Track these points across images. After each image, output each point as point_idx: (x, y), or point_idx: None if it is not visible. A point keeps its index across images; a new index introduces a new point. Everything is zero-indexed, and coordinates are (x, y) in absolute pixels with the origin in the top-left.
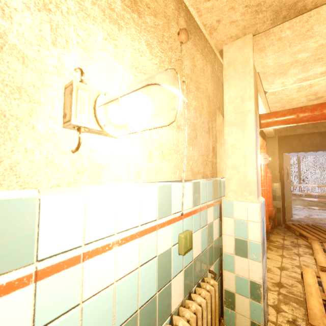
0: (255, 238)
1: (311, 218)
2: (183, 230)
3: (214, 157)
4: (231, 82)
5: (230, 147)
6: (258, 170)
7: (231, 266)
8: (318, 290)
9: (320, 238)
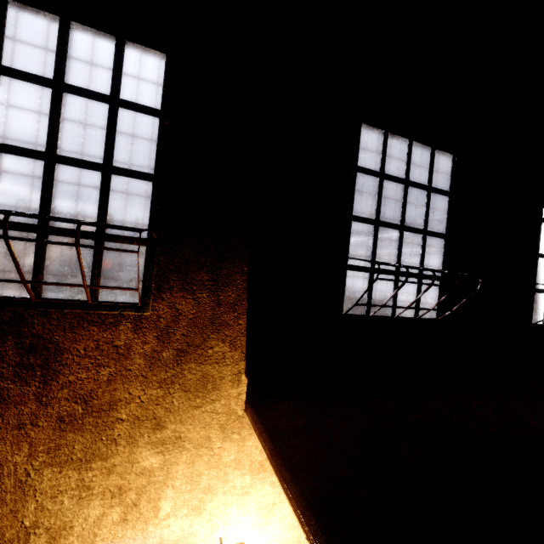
0: None
1: None
2: None
3: None
4: None
5: None
6: None
7: None
8: None
9: None
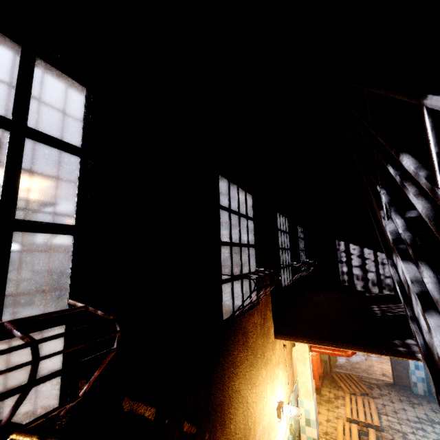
0: (313, 418)
1: (351, 361)
2: (290, 424)
3: (293, 376)
4: None
5: (300, 372)
6: (312, 383)
7: (304, 431)
8: (342, 434)
9: (351, 390)
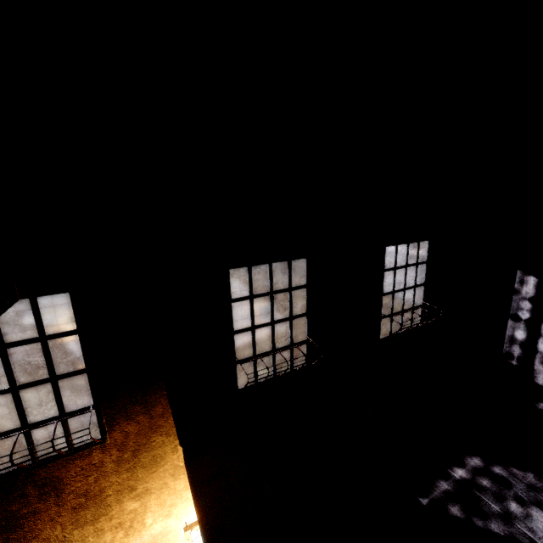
0: None
1: None
2: None
3: None
4: None
5: None
6: None
7: None
8: None
9: None
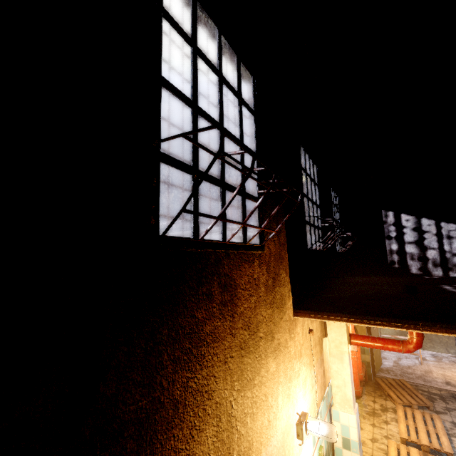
0: (355, 438)
1: (400, 365)
2: (319, 446)
3: (324, 376)
4: (332, 327)
5: (334, 372)
6: (353, 388)
7: (341, 455)
8: None
9: (404, 401)
